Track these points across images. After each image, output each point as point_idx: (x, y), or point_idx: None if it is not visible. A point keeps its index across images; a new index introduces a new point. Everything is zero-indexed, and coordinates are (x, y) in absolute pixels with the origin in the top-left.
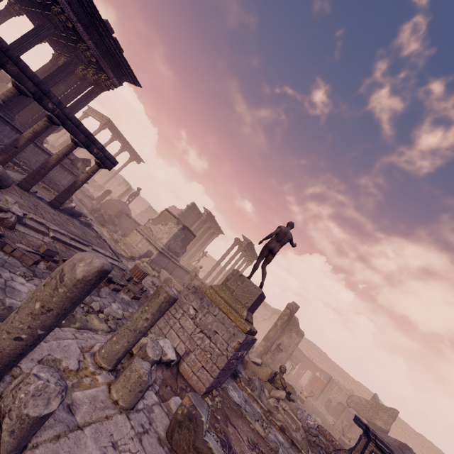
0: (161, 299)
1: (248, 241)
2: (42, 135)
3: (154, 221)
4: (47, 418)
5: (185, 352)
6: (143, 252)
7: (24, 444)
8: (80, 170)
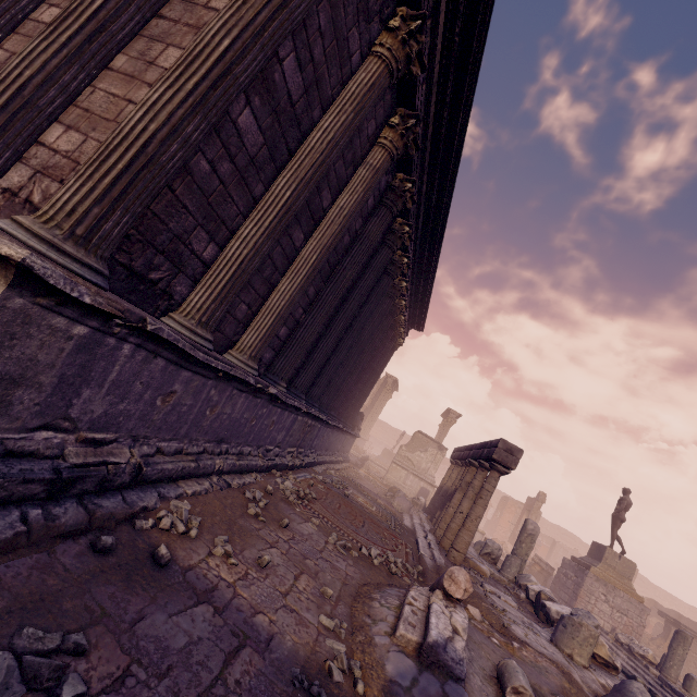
0: (690, 640)
1: (457, 415)
2: (352, 422)
3: (409, 447)
4: None
5: (611, 629)
6: (417, 491)
7: None
8: (359, 429)
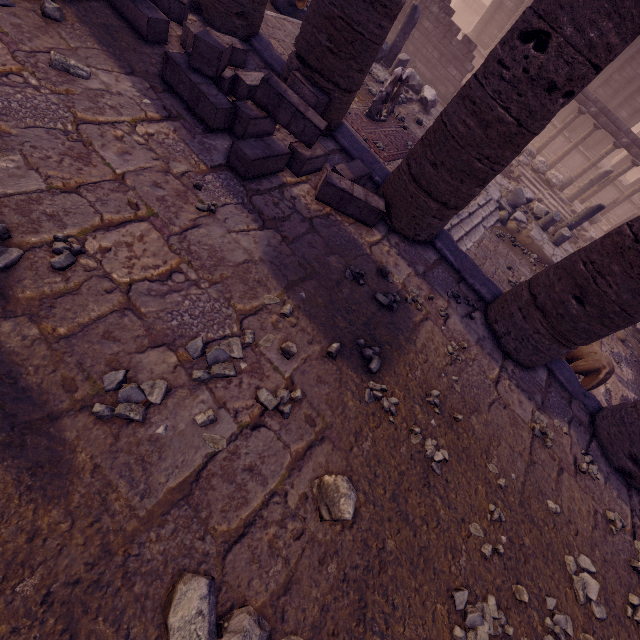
0: None
1: None
2: None
3: None
4: (564, 238)
5: None
6: None
7: (557, 242)
8: None
